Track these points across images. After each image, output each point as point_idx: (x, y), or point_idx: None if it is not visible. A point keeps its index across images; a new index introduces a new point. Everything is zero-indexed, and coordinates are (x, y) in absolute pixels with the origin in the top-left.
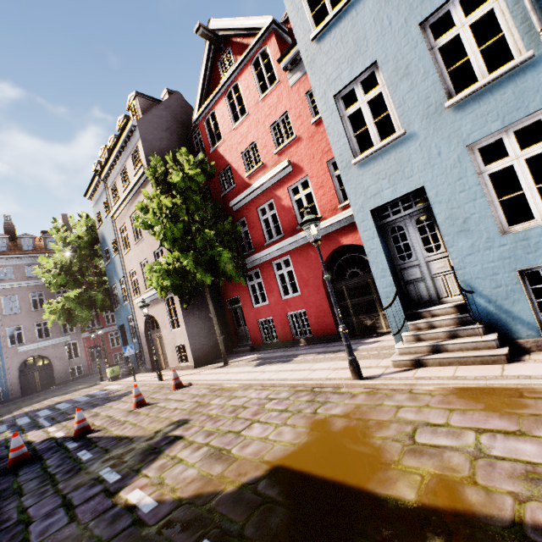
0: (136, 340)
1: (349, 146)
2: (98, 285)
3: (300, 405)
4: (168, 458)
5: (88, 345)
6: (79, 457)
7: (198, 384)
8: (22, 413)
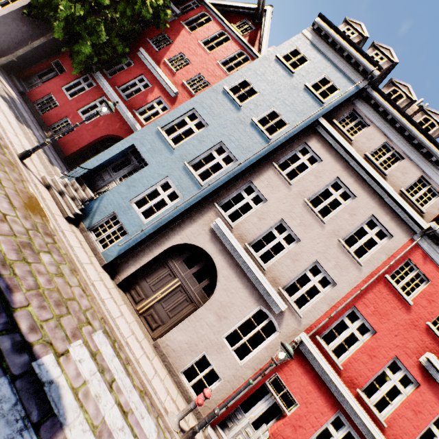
0: None
1: (167, 123)
2: None
3: None
4: None
5: None
6: None
7: None
8: None
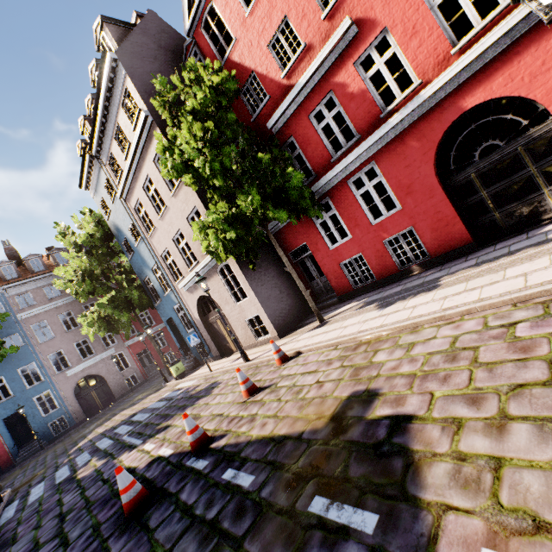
0: (191, 330)
1: None
2: (128, 284)
3: None
4: (446, 460)
5: (135, 353)
6: (232, 483)
7: (312, 349)
8: (98, 435)
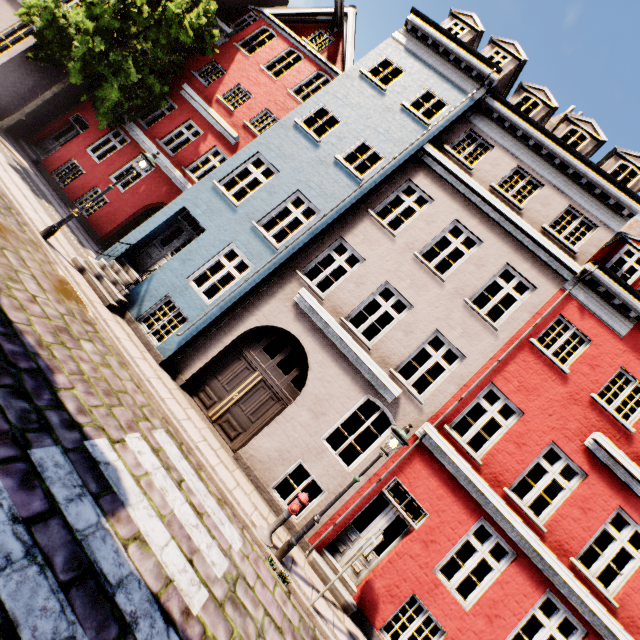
0: None
1: (226, 175)
2: None
3: None
4: None
5: None
6: None
7: None
8: None
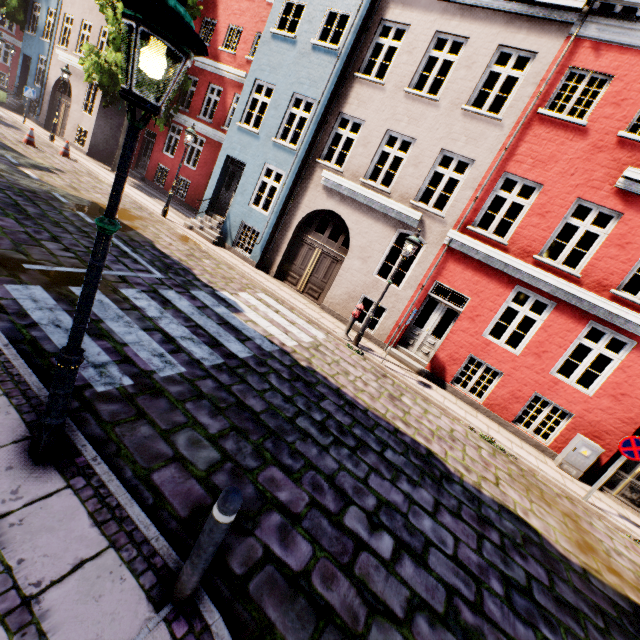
0: (39, 87)
1: (242, 114)
2: None
3: (128, 205)
4: (47, 174)
5: None
6: None
7: (82, 165)
8: None
